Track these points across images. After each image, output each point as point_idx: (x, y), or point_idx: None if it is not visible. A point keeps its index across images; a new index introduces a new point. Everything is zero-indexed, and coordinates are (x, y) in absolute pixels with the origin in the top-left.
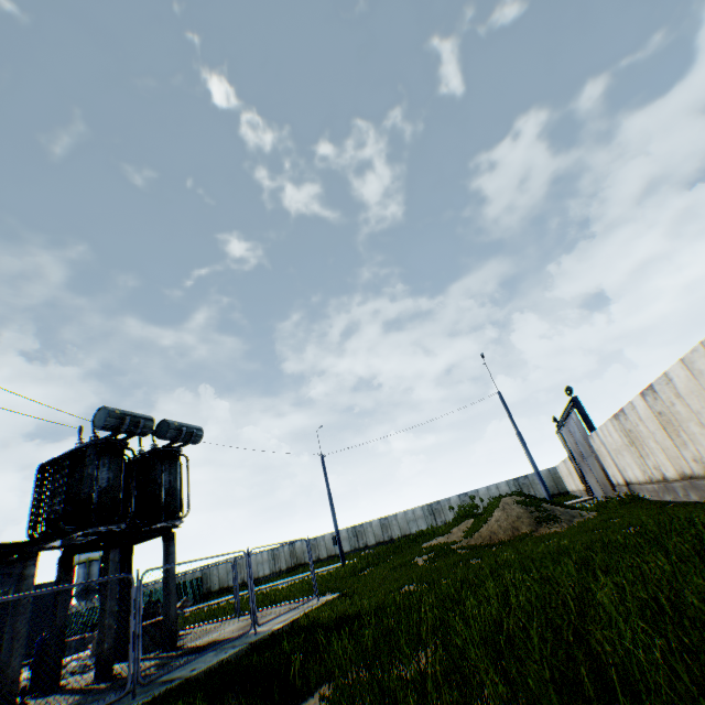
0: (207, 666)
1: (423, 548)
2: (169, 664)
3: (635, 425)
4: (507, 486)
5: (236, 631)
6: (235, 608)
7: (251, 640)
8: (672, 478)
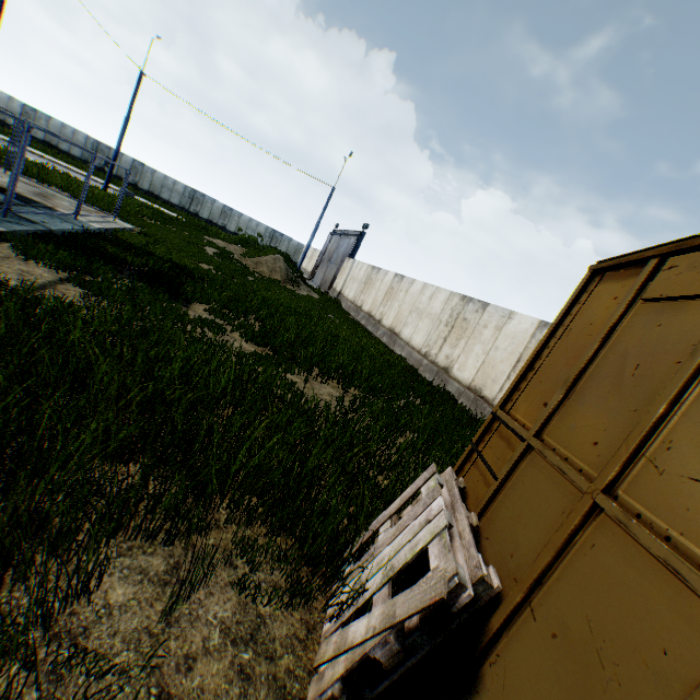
0: (62, 230)
1: (206, 239)
2: None
3: (377, 280)
4: (265, 230)
5: (36, 197)
6: (5, 162)
7: (83, 227)
8: (364, 310)
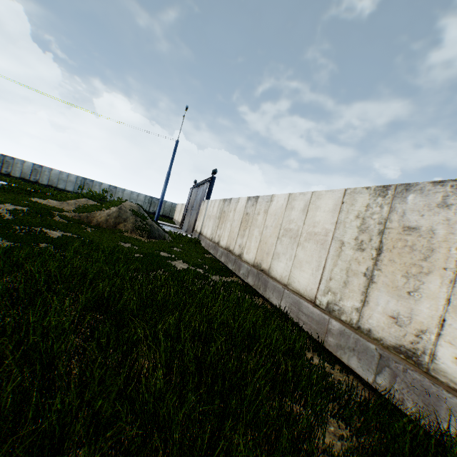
0: None
1: (29, 200)
2: None
3: (230, 211)
4: (144, 198)
5: None
6: None
7: None
8: (222, 246)
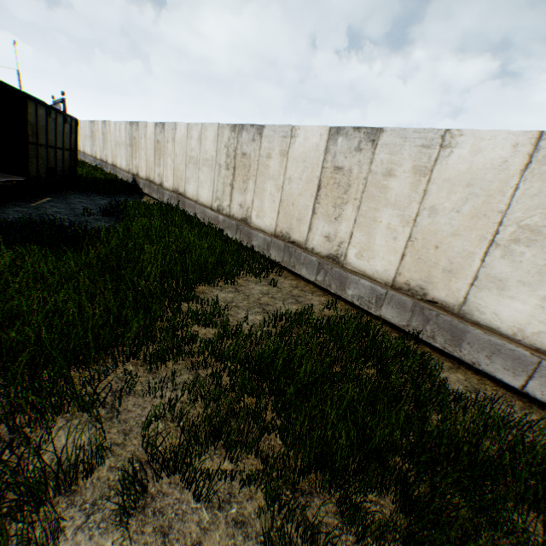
0: None
1: None
2: None
3: None
4: None
5: None
6: None
7: None
8: None
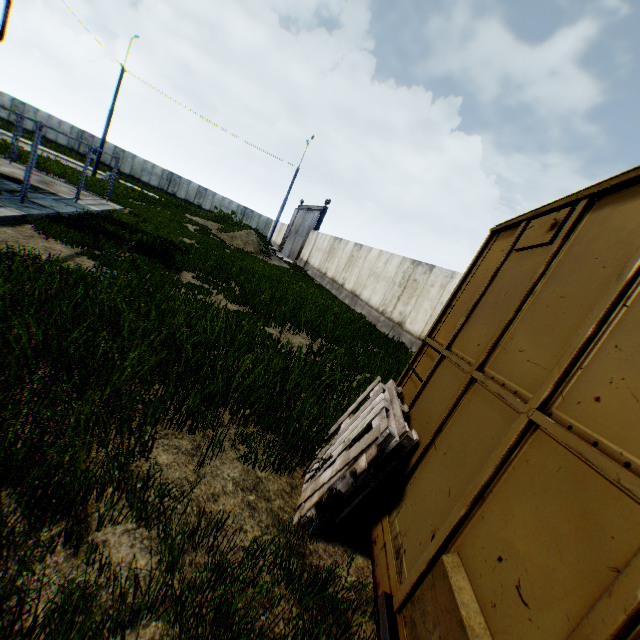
0: (68, 212)
1: (186, 217)
2: (1, 181)
3: (339, 250)
4: (237, 207)
5: (41, 184)
6: (10, 154)
7: (84, 209)
8: (329, 277)
